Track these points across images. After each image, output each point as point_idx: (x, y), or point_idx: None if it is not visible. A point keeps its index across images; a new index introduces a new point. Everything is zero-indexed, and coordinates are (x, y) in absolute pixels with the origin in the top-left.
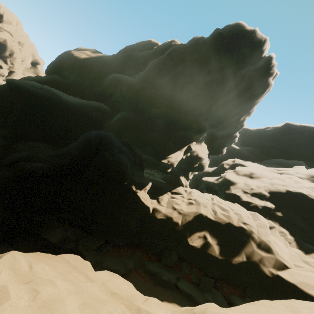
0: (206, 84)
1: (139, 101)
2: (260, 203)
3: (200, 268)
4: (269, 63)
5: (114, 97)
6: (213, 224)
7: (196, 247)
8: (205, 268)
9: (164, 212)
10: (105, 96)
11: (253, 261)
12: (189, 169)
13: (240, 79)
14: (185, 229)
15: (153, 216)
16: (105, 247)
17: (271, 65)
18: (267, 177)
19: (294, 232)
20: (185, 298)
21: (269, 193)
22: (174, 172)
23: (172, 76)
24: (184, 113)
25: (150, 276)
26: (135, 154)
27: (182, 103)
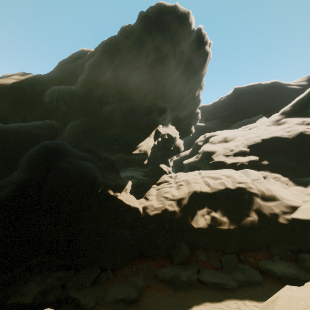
0: (150, 66)
1: (87, 104)
2: (245, 159)
3: (216, 249)
4: (200, 33)
5: (60, 111)
6: (210, 197)
7: (203, 228)
8: (221, 246)
9: (156, 206)
10: (50, 114)
11: (264, 216)
12: (166, 155)
13: (180, 55)
14: (184, 214)
15: (145, 215)
16: (103, 276)
17: (202, 35)
18: (239, 136)
19: (286, 173)
20: (215, 290)
21: (248, 148)
22: (152, 163)
23: (113, 68)
24: (139, 100)
25: (168, 285)
26: (102, 158)
27: (133, 92)
